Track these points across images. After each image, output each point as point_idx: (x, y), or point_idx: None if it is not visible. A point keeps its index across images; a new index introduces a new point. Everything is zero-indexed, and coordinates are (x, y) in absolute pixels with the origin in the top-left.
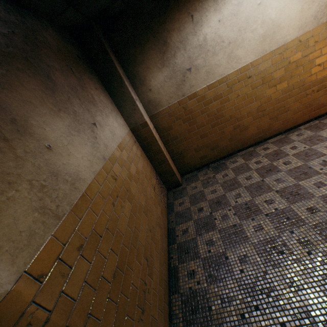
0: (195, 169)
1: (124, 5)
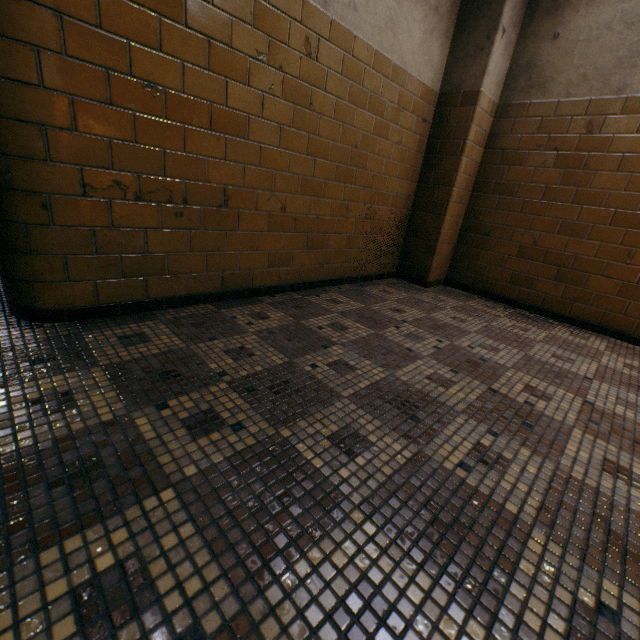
0: (482, 294)
1: None
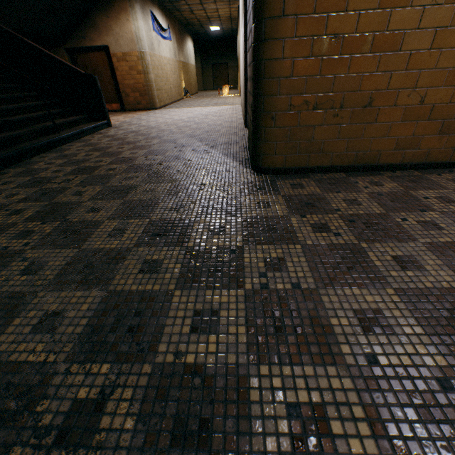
0: None
1: None
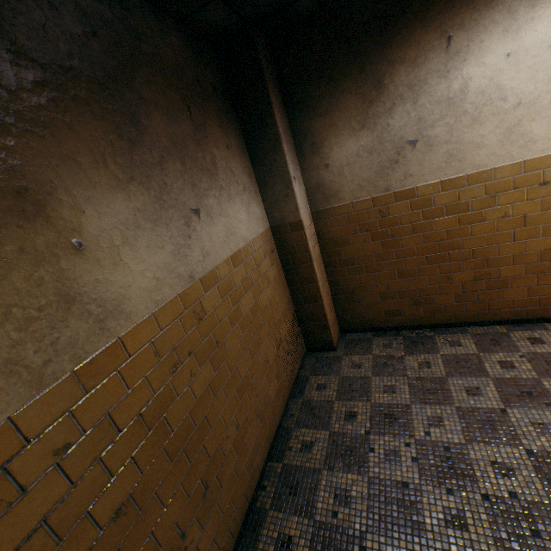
0: (372, 330)
1: (320, 4)
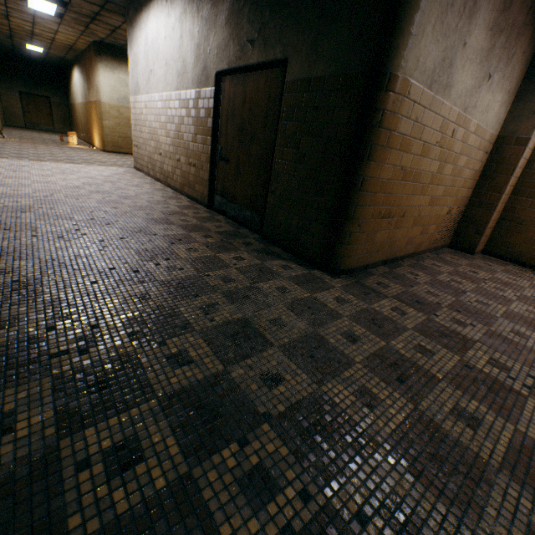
0: (512, 261)
1: None
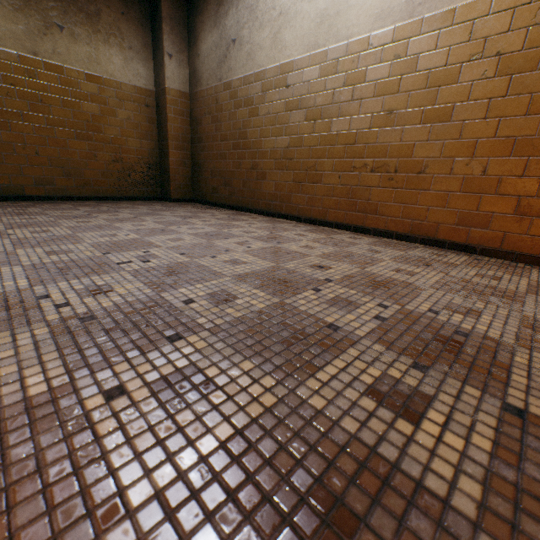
0: (205, 203)
1: None
